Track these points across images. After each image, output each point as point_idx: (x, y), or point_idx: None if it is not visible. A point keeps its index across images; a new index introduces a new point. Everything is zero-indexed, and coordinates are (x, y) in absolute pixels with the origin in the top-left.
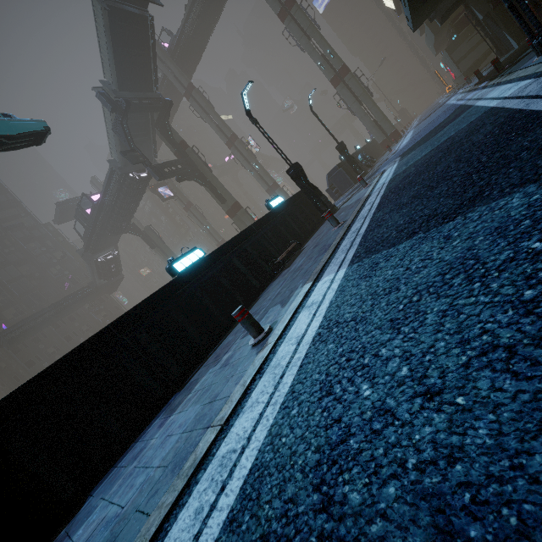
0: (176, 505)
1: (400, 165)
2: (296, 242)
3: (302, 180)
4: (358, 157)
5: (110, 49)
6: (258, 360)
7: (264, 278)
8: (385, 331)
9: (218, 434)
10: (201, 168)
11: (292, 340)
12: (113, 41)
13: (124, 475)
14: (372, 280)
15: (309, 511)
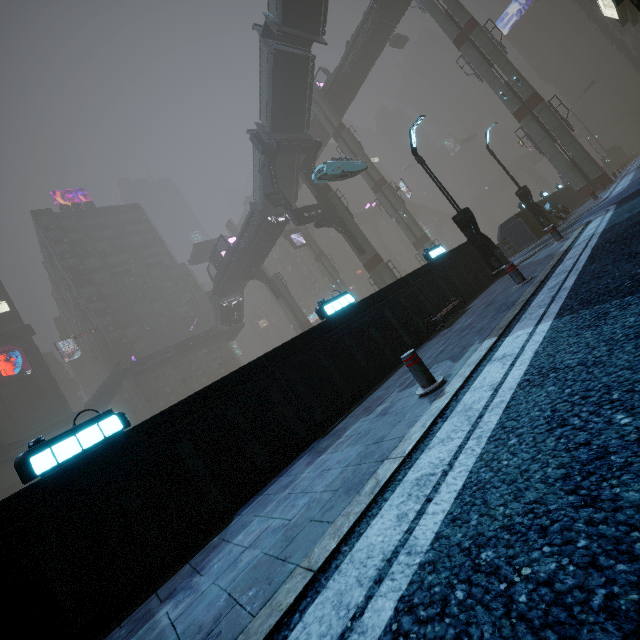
0: (365, 515)
1: (620, 213)
2: (460, 300)
3: (472, 229)
4: (545, 206)
5: (269, 92)
6: (436, 406)
7: (417, 336)
8: (639, 370)
9: (401, 465)
10: (342, 215)
11: (484, 387)
12: (274, 83)
13: (278, 499)
14: (601, 328)
15: (566, 507)
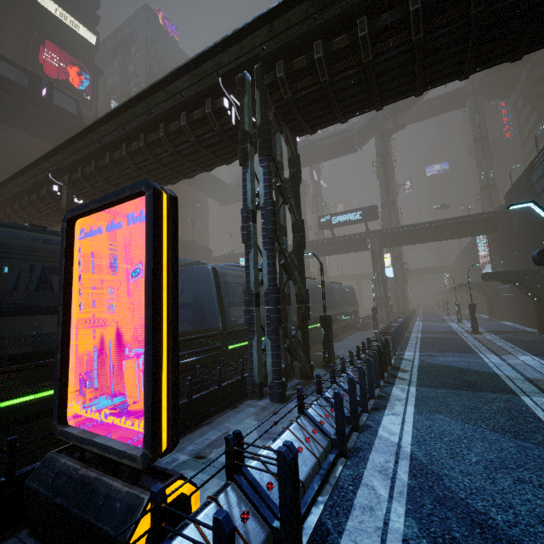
0: None
1: None
2: None
3: None
4: None
5: None
6: None
7: None
8: None
9: None
10: (388, 169)
11: None
12: None
13: None
14: None
15: None
